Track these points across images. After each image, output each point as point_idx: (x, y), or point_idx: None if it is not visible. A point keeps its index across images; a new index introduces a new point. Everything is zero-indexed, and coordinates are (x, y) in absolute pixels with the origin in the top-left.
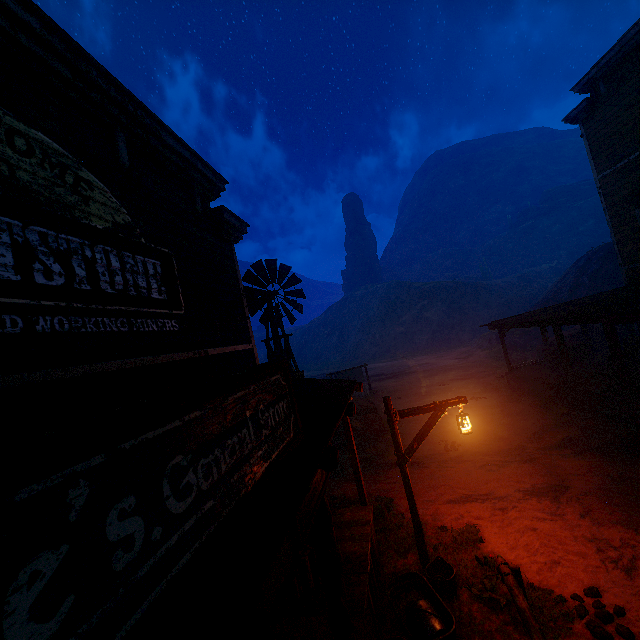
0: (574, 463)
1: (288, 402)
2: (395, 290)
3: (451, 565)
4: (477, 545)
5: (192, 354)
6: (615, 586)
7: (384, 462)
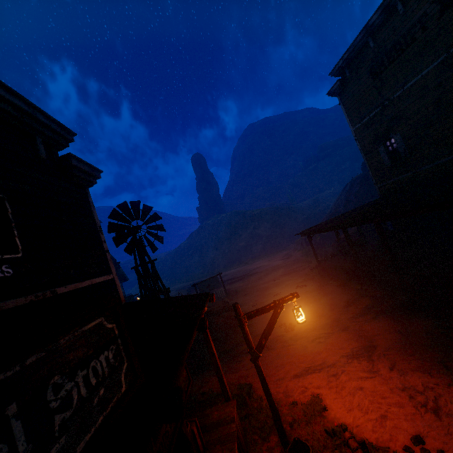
0: (374, 326)
1: (118, 347)
2: (235, 217)
3: (307, 443)
4: (323, 414)
5: (33, 297)
6: (431, 429)
7: (241, 350)
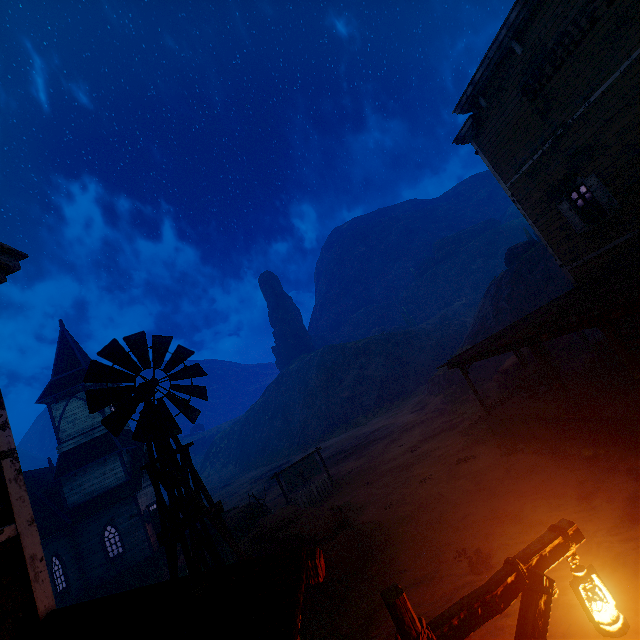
0: None
1: None
2: (330, 355)
3: None
4: None
5: None
6: None
7: (387, 633)
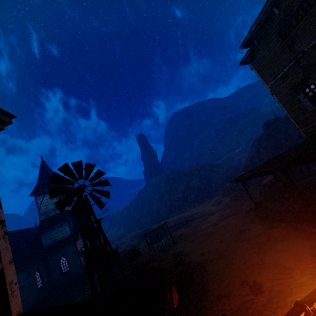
0: None
1: None
2: (171, 175)
3: None
4: None
5: None
6: None
7: None
